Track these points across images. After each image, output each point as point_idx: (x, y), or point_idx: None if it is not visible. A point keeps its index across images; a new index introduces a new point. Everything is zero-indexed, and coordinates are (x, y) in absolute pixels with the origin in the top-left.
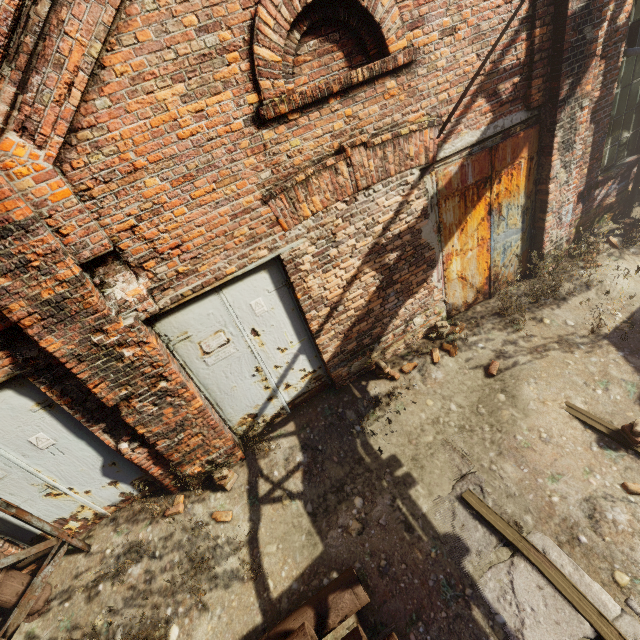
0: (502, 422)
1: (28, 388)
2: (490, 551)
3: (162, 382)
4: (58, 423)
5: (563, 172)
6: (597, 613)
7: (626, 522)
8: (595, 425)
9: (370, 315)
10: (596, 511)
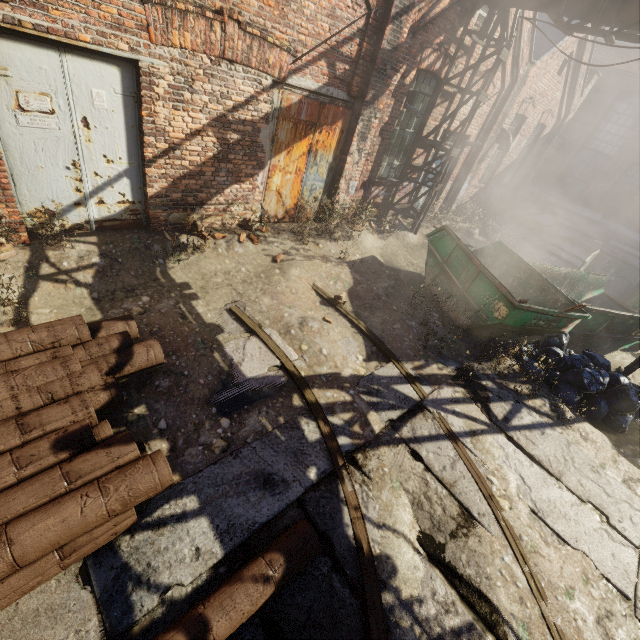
0: (272, 282)
1: None
2: (237, 333)
3: None
4: None
5: (357, 154)
6: (286, 357)
7: (317, 328)
8: (323, 295)
9: (201, 177)
10: (305, 322)
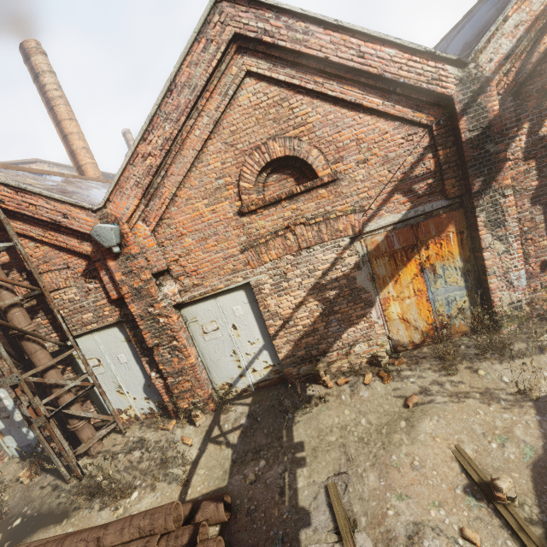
0: (391, 443)
1: (124, 329)
2: (324, 532)
3: (175, 341)
4: (131, 351)
5: (499, 243)
6: None
7: None
8: (470, 471)
9: (316, 333)
10: (418, 535)
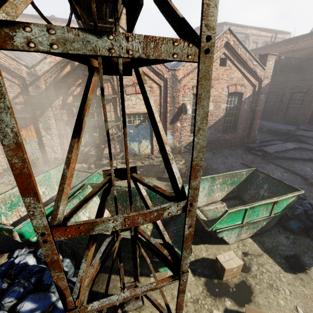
0: None
1: None
2: None
3: None
4: None
5: (49, 136)
6: None
7: None
8: None
9: None
10: None
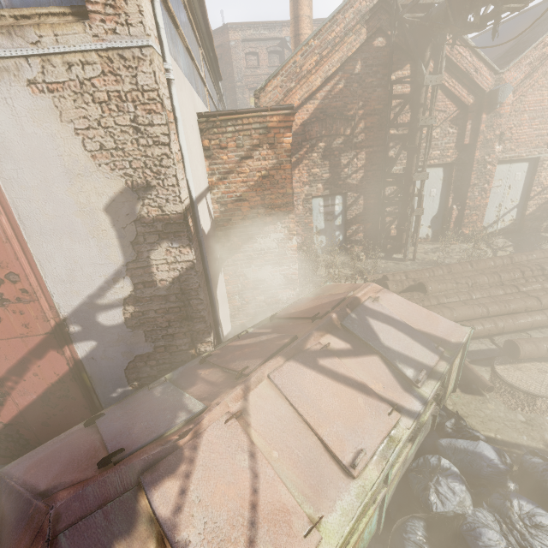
0: None
1: (445, 170)
2: None
3: (486, 184)
4: (440, 189)
5: None
6: None
7: None
8: None
9: None
10: None
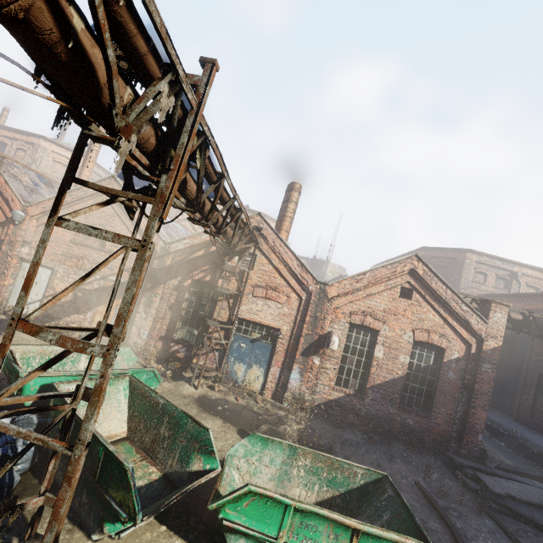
0: None
1: None
2: None
3: (7, 270)
4: None
5: (144, 314)
6: None
7: None
8: None
9: (63, 307)
10: None
